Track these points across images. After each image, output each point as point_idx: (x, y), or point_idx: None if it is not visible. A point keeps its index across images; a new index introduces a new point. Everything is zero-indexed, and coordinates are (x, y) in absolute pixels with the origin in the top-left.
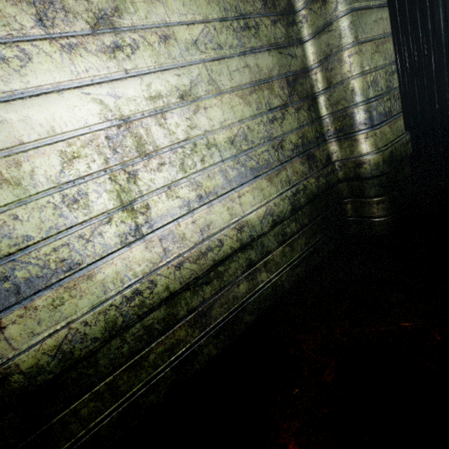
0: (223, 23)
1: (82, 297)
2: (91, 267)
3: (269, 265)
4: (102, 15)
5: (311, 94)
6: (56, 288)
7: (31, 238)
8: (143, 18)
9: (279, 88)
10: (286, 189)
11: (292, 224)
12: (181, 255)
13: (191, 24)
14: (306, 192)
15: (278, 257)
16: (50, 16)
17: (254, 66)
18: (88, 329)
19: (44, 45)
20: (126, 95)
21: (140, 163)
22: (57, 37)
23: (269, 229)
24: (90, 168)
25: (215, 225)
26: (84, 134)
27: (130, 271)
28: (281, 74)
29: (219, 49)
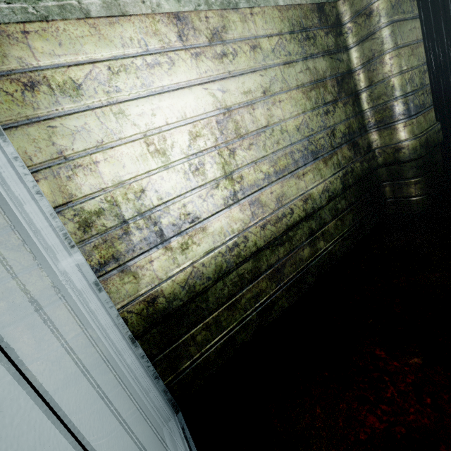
0: (291, 35)
1: (199, 245)
2: (205, 221)
3: (325, 235)
4: (215, 31)
5: (355, 91)
6: (184, 235)
7: (170, 194)
8: (240, 33)
9: (331, 87)
10: (338, 171)
11: (342, 201)
12: (264, 218)
13: (271, 37)
14: (353, 174)
15: (332, 229)
16: (185, 33)
17: (313, 68)
18: (205, 269)
19: (181, 54)
20: (229, 90)
21: (237, 142)
22: (189, 48)
23: (326, 203)
24: (206, 145)
25: (286, 197)
26: (203, 119)
27: (229, 227)
28: (332, 75)
29: (289, 55)
